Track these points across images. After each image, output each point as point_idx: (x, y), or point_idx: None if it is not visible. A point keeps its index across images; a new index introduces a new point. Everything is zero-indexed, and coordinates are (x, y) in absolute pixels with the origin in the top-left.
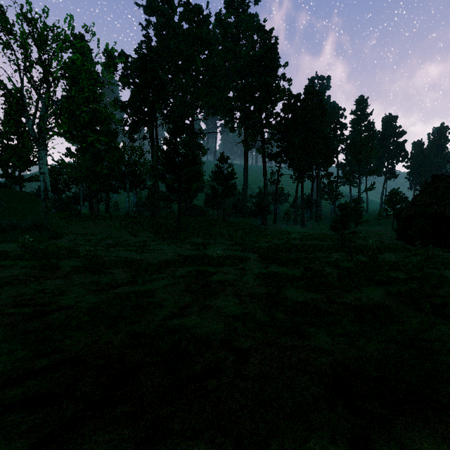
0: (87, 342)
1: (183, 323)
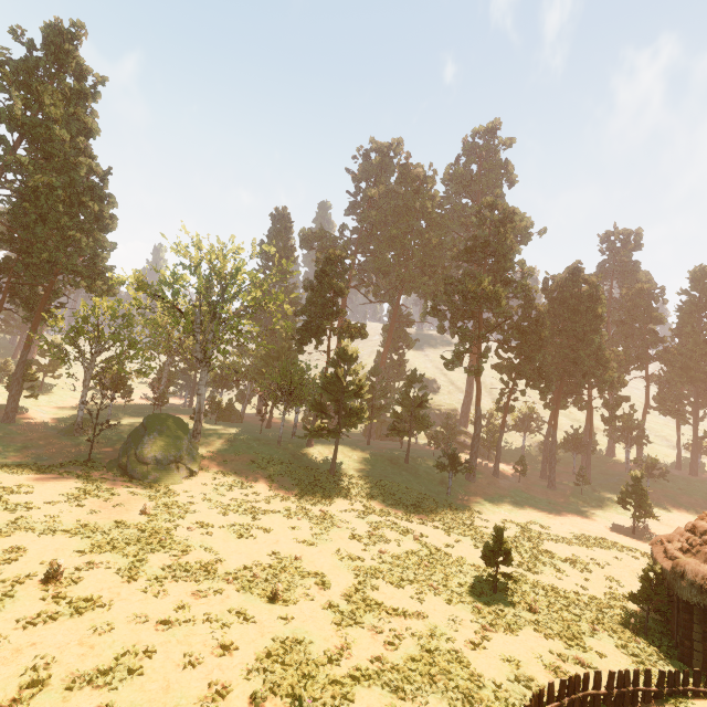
0: (83, 699)
1: (134, 700)
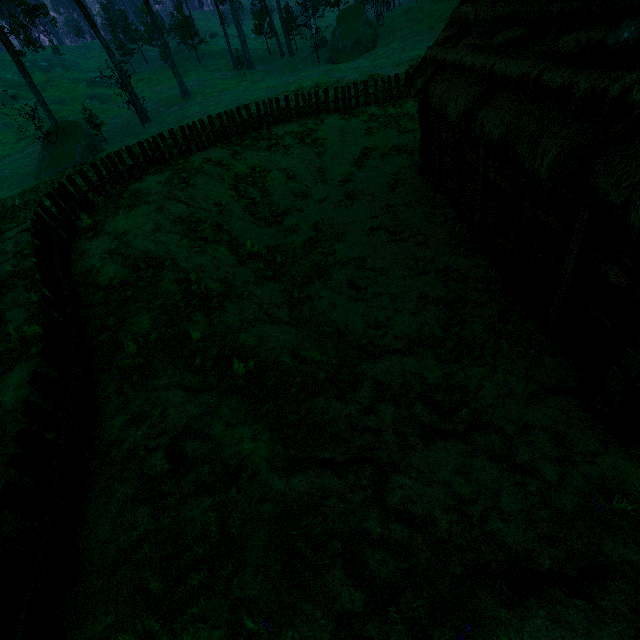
0: None
1: None
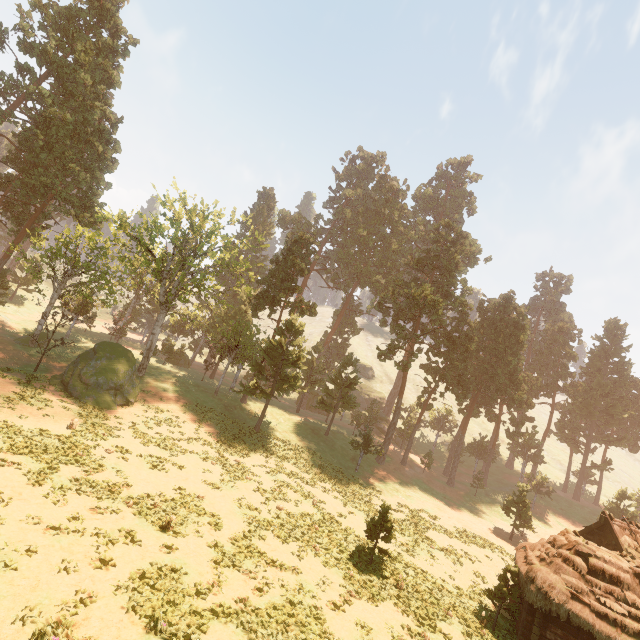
0: None
1: (0, 591)
